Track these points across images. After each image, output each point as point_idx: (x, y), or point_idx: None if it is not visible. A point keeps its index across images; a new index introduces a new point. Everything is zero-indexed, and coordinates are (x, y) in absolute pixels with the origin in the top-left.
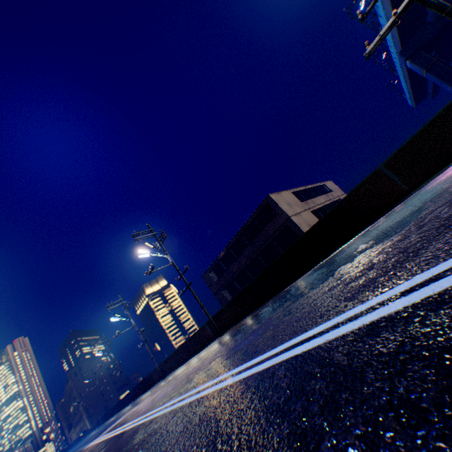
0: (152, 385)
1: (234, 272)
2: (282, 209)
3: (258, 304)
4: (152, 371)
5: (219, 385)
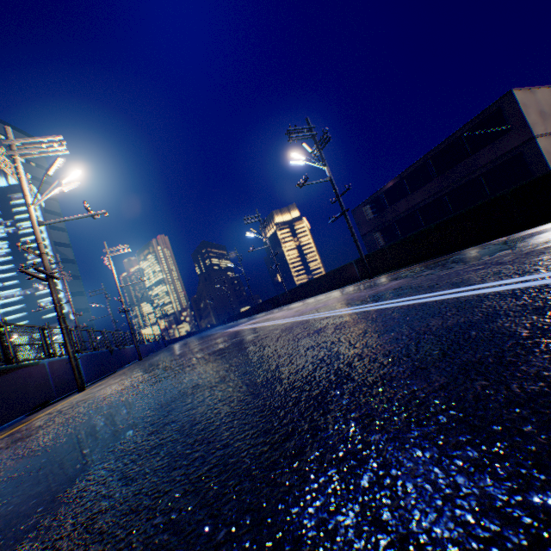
0: (277, 307)
1: (399, 213)
2: (526, 121)
3: (438, 253)
4: (280, 294)
5: (480, 291)
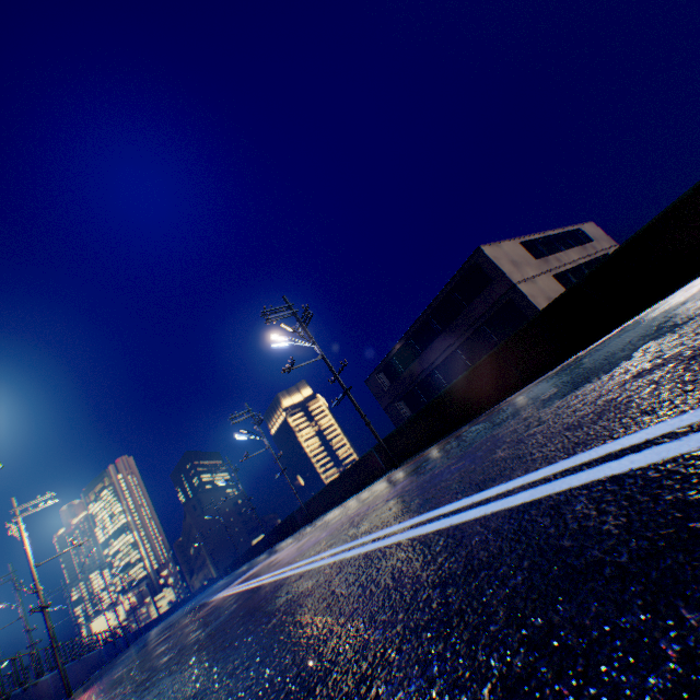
0: (296, 531)
1: (417, 375)
2: (502, 271)
3: (458, 423)
4: (295, 511)
5: (421, 530)
